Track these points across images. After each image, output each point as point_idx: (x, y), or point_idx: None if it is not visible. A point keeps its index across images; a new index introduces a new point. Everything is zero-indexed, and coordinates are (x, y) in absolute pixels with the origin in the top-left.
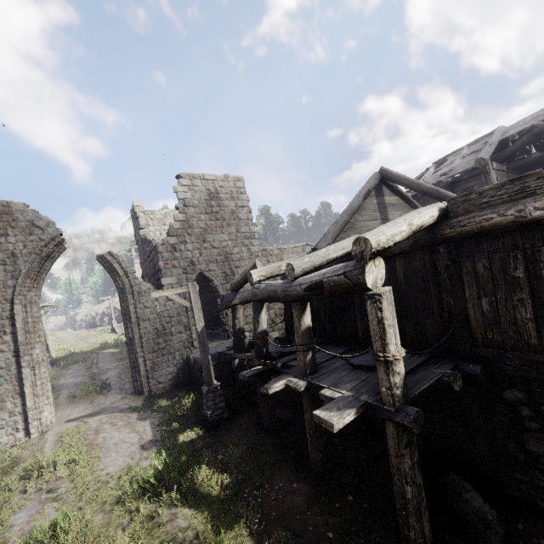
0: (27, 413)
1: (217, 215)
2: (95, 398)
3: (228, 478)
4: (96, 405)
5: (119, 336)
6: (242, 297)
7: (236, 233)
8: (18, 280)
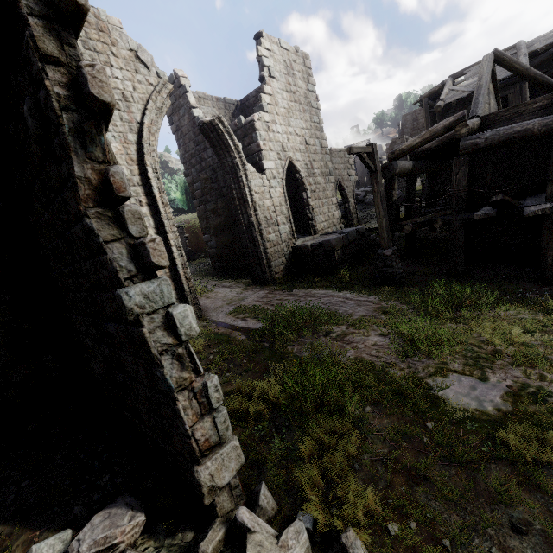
0: (187, 297)
1: (294, 96)
2: (205, 295)
3: (495, 292)
4: (221, 297)
5: None
6: (400, 168)
7: (310, 122)
8: (143, 134)
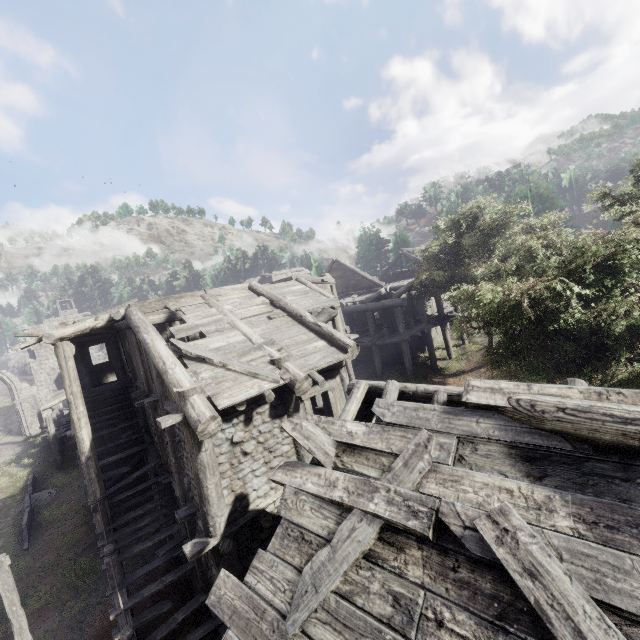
0: None
1: None
2: (3, 438)
3: (34, 460)
4: (3, 441)
5: None
6: None
7: None
8: None
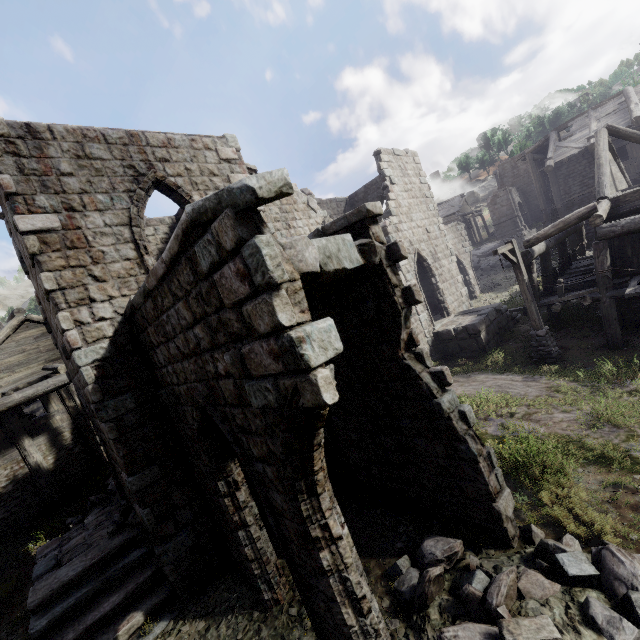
0: None
1: (411, 193)
2: None
3: None
4: None
5: None
6: (537, 253)
7: (427, 211)
8: None
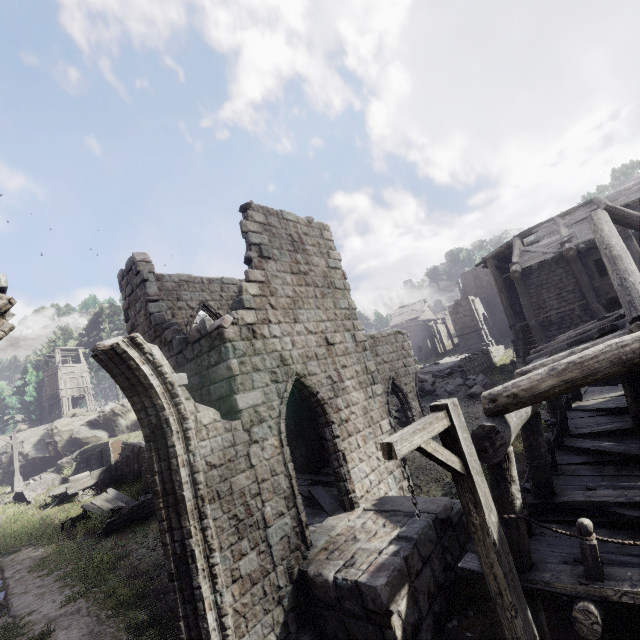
0: None
1: (306, 277)
2: None
3: None
4: None
5: (35, 509)
6: (515, 428)
7: (334, 309)
8: None
